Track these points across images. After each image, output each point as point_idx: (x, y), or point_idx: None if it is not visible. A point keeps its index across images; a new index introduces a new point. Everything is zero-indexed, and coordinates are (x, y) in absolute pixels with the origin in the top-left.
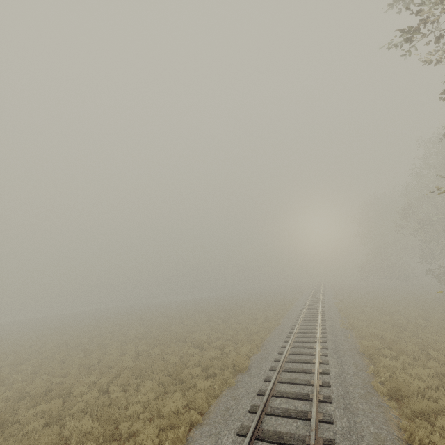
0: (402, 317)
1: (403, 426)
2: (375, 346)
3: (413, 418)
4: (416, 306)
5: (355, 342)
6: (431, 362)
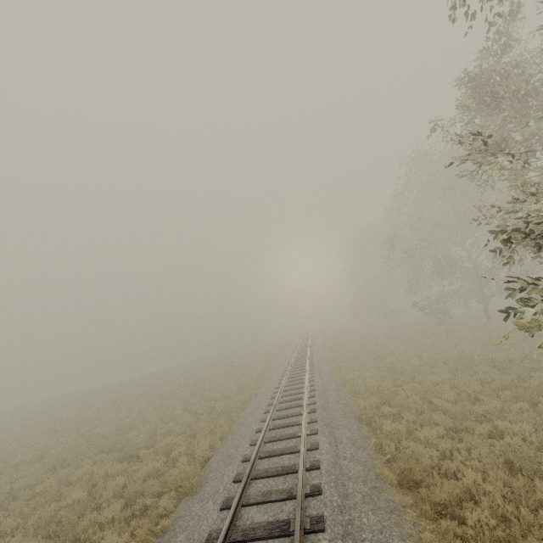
0: (396, 359)
1: (428, 542)
2: (374, 404)
3: (434, 515)
4: (406, 343)
5: (350, 402)
6: (438, 416)
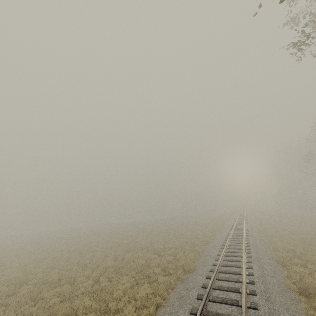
0: (308, 236)
1: (311, 314)
2: (288, 257)
3: None
4: None
5: (272, 253)
6: None
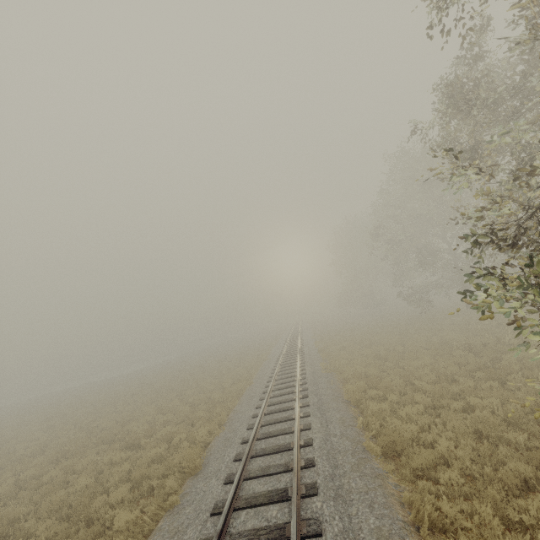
0: (381, 346)
1: (406, 499)
2: (361, 388)
3: (413, 478)
4: (392, 331)
5: (339, 388)
6: (418, 395)
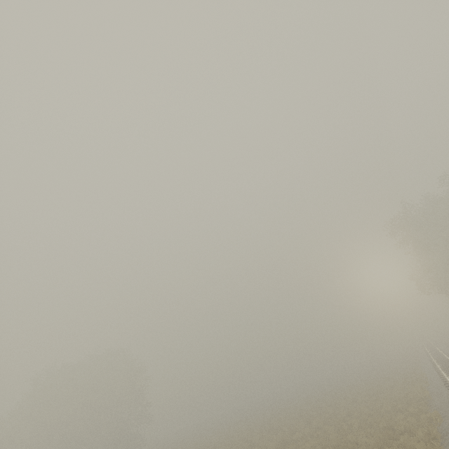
0: None
1: None
2: None
3: None
4: None
5: None
6: None
